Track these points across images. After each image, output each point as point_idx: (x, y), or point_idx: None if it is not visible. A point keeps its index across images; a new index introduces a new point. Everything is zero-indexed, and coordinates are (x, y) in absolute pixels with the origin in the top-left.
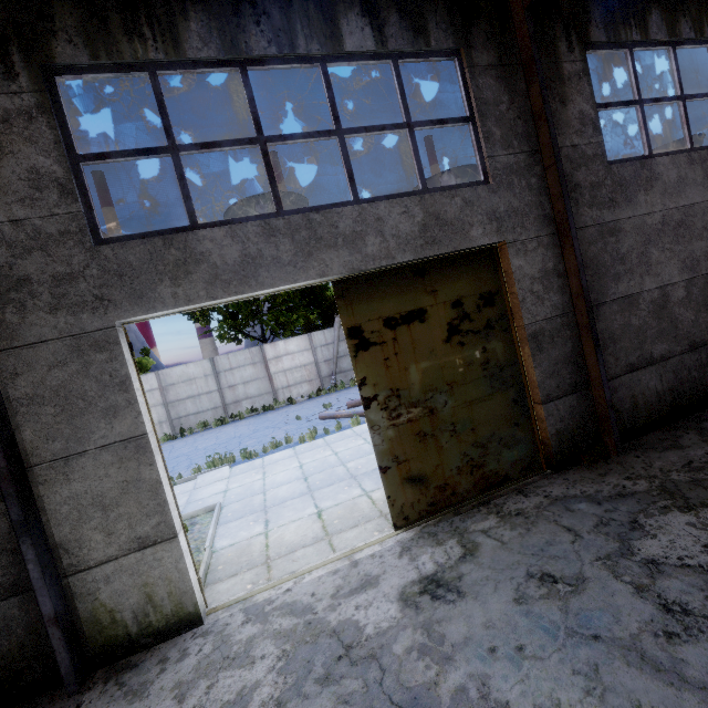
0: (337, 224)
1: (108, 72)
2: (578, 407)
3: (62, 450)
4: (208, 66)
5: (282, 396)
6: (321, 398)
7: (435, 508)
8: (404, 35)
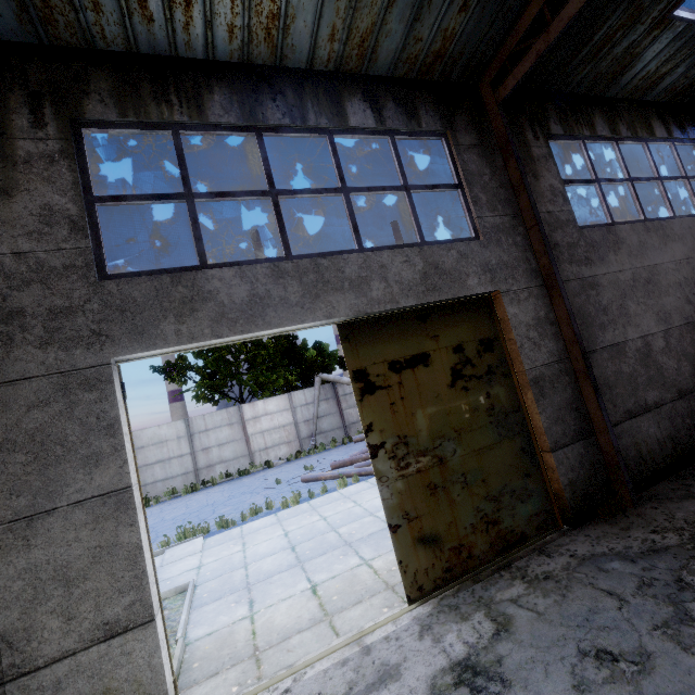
0: (344, 269)
1: (134, 128)
2: (586, 455)
3: (27, 508)
4: (227, 130)
5: (259, 459)
6: (300, 461)
7: (451, 574)
8: (399, 118)
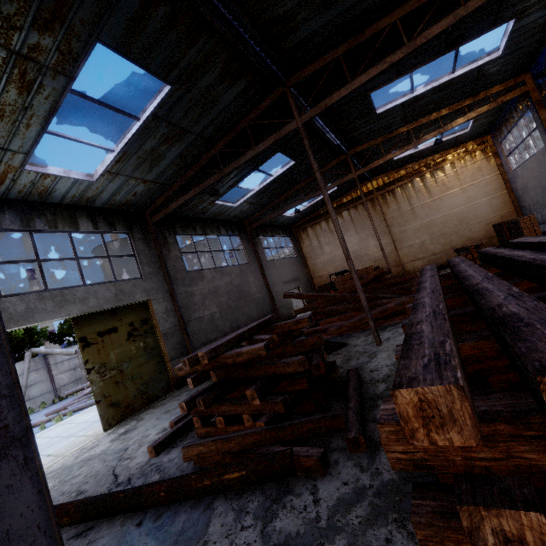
0: (76, 294)
1: None
2: None
3: None
4: (13, 231)
5: None
6: None
7: (125, 417)
8: (106, 226)
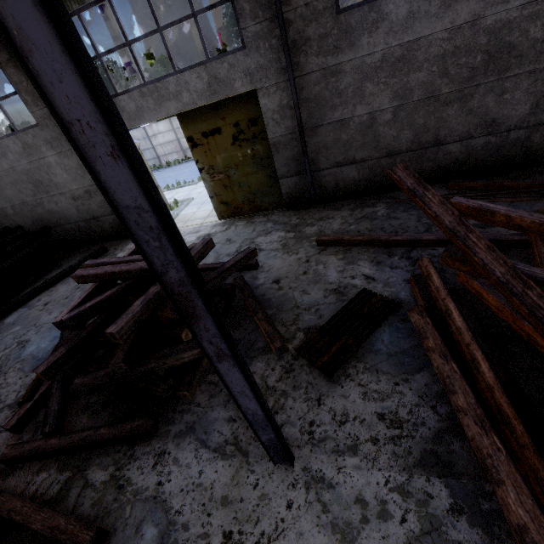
0: (168, 87)
1: None
2: (299, 183)
3: None
4: (96, 4)
5: None
6: None
7: (234, 215)
8: None
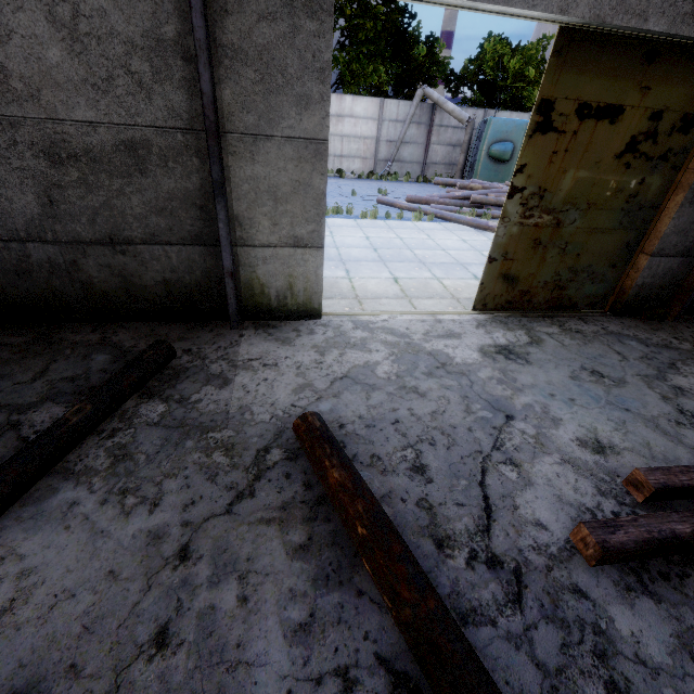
0: None
1: None
2: (674, 271)
3: (253, 126)
4: None
5: (331, 165)
6: (372, 182)
7: (509, 306)
8: None
